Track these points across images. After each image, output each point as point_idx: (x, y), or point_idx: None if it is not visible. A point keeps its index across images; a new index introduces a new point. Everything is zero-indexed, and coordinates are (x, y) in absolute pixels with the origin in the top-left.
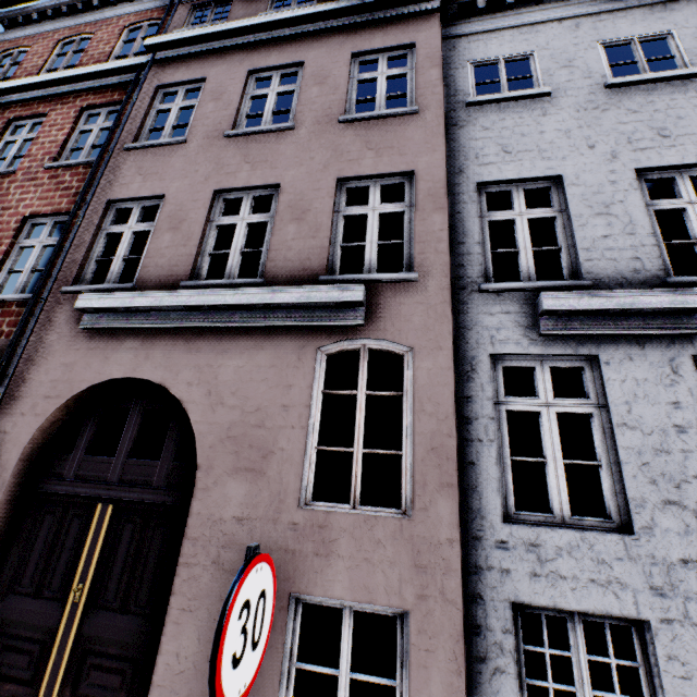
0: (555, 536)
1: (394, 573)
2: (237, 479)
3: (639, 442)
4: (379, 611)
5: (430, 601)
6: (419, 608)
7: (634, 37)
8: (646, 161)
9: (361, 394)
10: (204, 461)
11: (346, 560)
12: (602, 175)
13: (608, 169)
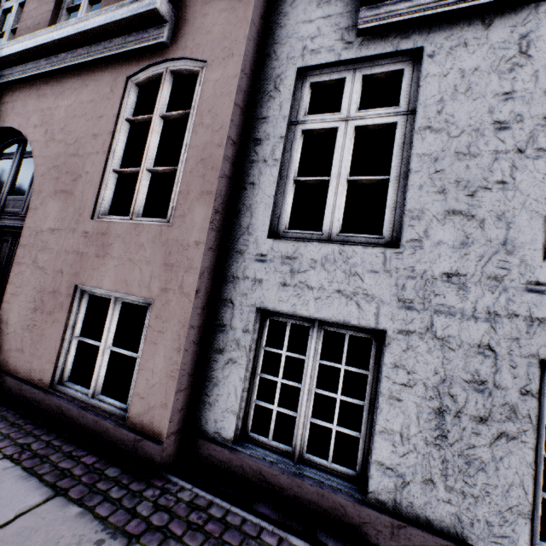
0: (314, 250)
1: (148, 270)
2: (55, 200)
3: (441, 147)
4: (136, 302)
5: (170, 294)
6: (161, 298)
7: None
8: None
9: (155, 117)
10: (37, 187)
11: (116, 260)
12: None
13: None
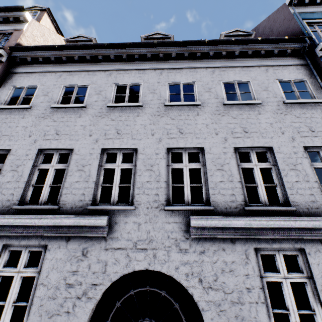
0: None
1: None
2: None
3: None
4: None
5: None
6: None
7: (76, 85)
8: (44, 145)
9: None
10: None
11: None
12: (25, 151)
13: (29, 148)
